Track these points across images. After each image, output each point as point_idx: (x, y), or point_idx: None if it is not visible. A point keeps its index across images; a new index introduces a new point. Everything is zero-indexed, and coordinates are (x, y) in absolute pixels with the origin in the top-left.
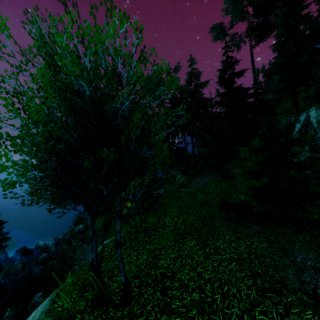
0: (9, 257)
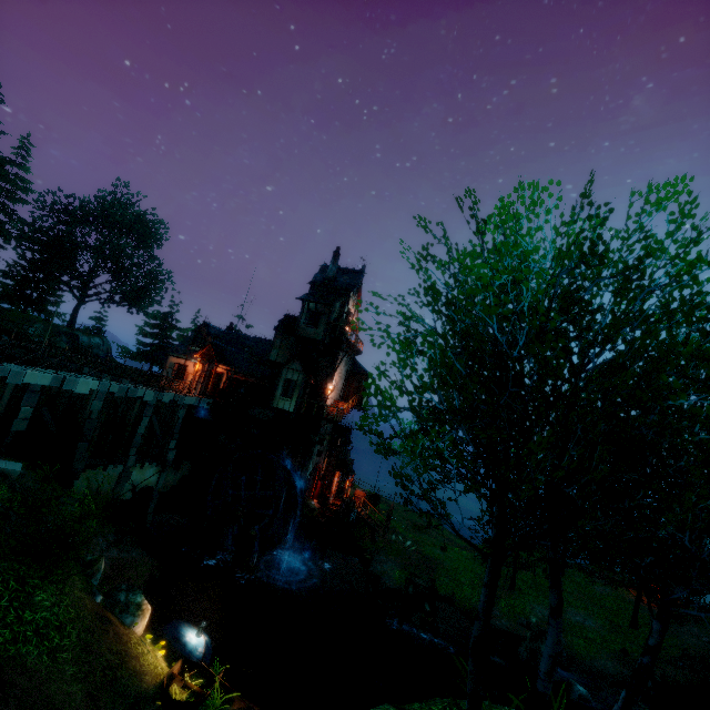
0: None
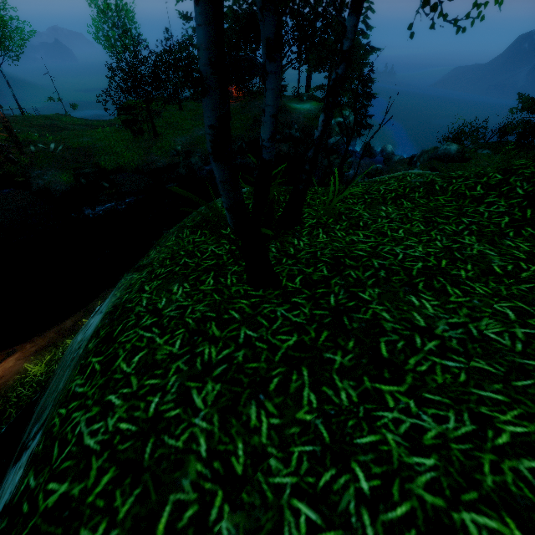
0: (356, 151)
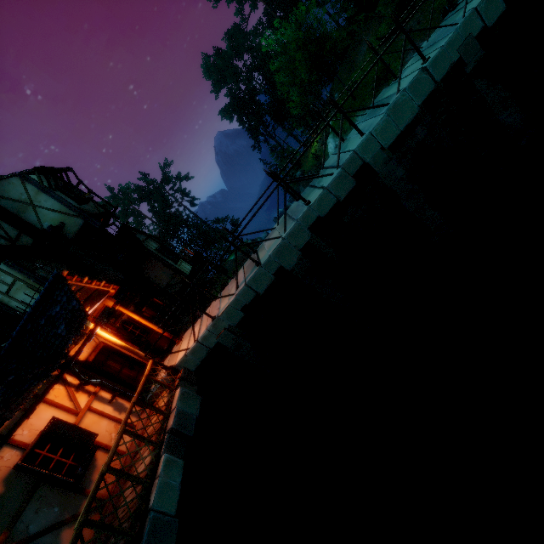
0: None
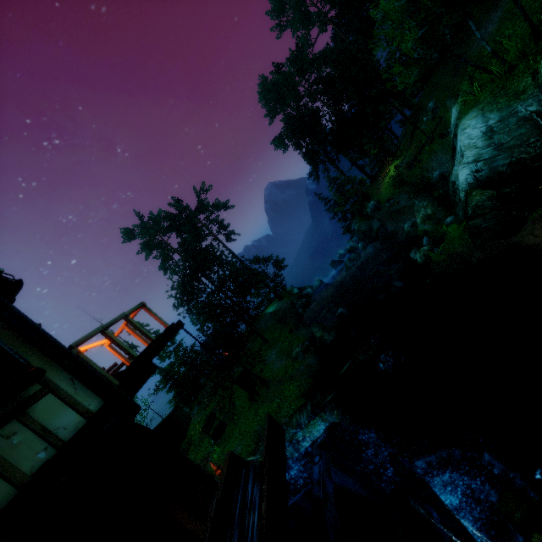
0: None
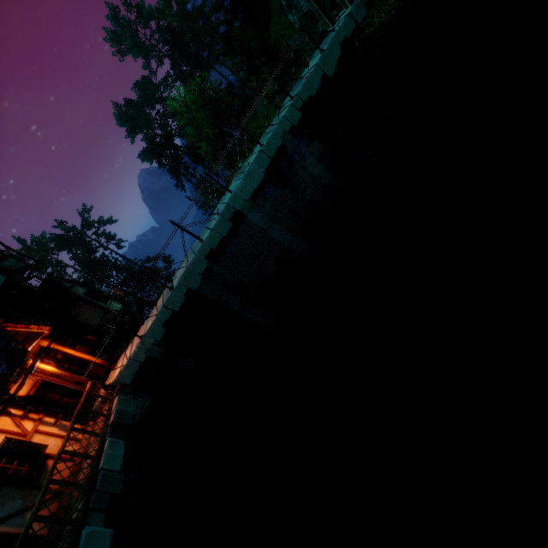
0: None
